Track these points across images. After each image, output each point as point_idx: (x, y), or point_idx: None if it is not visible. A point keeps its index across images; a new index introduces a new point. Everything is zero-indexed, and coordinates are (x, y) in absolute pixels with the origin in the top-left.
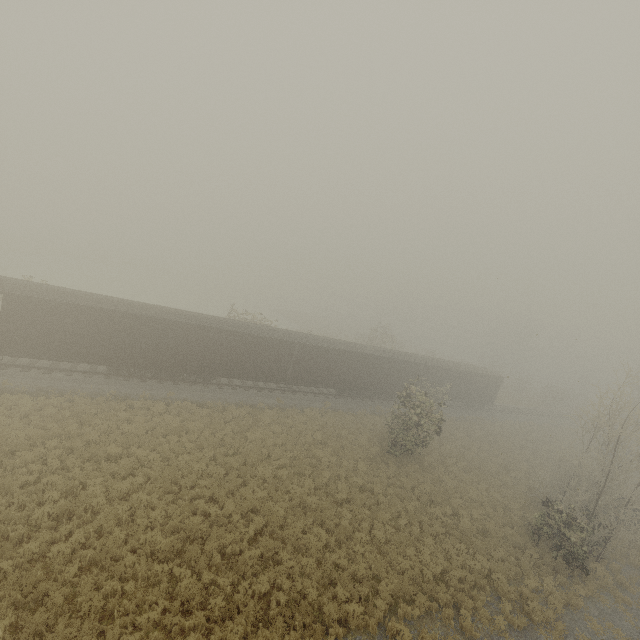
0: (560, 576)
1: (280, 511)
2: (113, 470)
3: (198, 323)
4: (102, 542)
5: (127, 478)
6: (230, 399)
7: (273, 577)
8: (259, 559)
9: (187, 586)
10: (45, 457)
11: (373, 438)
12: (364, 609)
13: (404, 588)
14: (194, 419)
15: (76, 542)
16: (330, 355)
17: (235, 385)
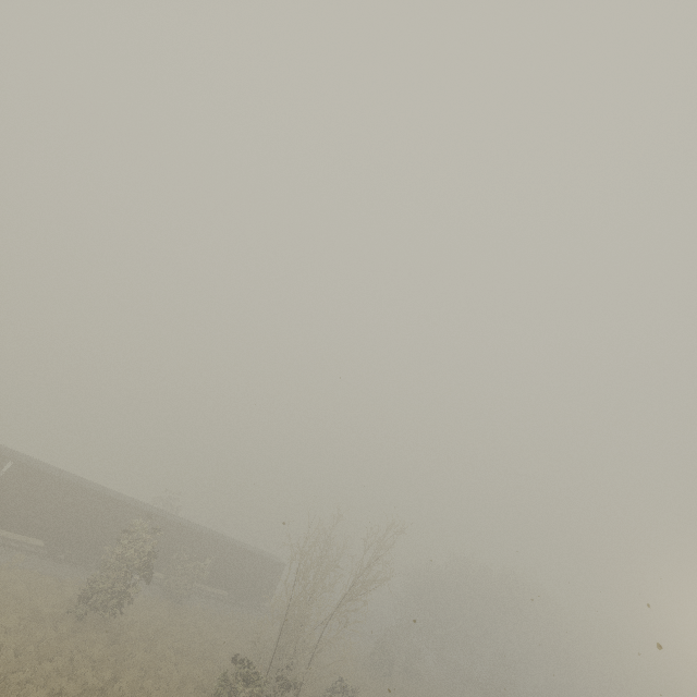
0: None
1: None
2: None
3: None
4: None
5: None
6: None
7: None
8: None
9: None
10: None
11: (64, 605)
12: None
13: None
14: None
15: None
16: (57, 488)
17: None
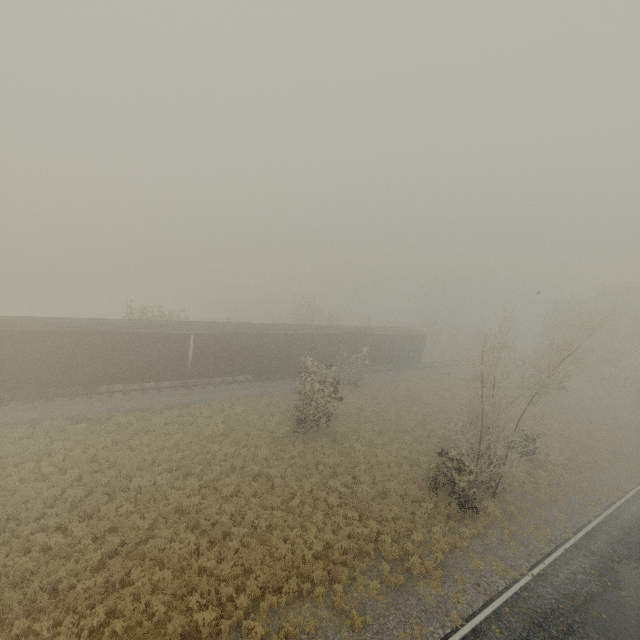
0: (451, 521)
1: (143, 524)
2: None
3: (59, 330)
4: None
5: None
6: (120, 407)
7: (115, 603)
8: (105, 585)
9: None
10: None
11: (286, 419)
12: (220, 613)
13: (275, 576)
14: (66, 437)
15: None
16: (234, 341)
17: (129, 390)
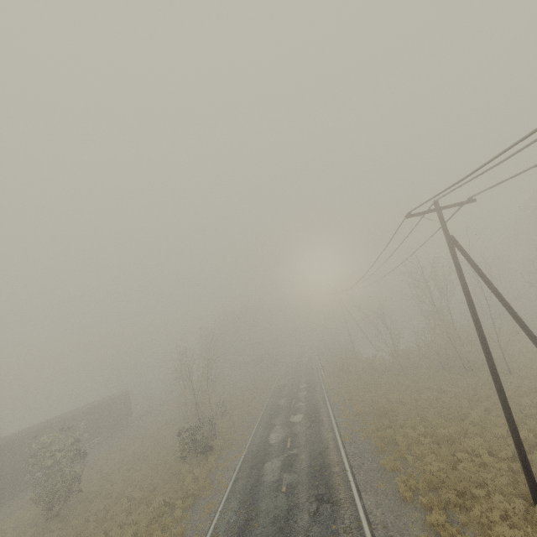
0: (202, 463)
1: None
2: None
3: None
4: None
5: None
6: None
7: None
8: None
9: None
10: None
11: (22, 531)
12: None
13: None
14: None
15: None
16: None
17: None
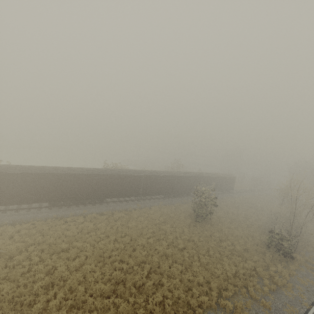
0: (283, 263)
1: (156, 259)
2: (67, 256)
3: (94, 173)
4: (73, 295)
5: (76, 259)
6: (114, 208)
7: (162, 293)
8: (152, 285)
9: (123, 307)
10: (29, 257)
11: (186, 215)
12: (208, 298)
13: (222, 284)
14: (99, 222)
15: (60, 298)
16: (159, 179)
17: (115, 201)
